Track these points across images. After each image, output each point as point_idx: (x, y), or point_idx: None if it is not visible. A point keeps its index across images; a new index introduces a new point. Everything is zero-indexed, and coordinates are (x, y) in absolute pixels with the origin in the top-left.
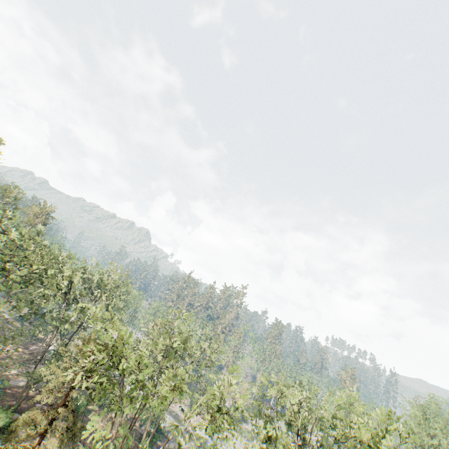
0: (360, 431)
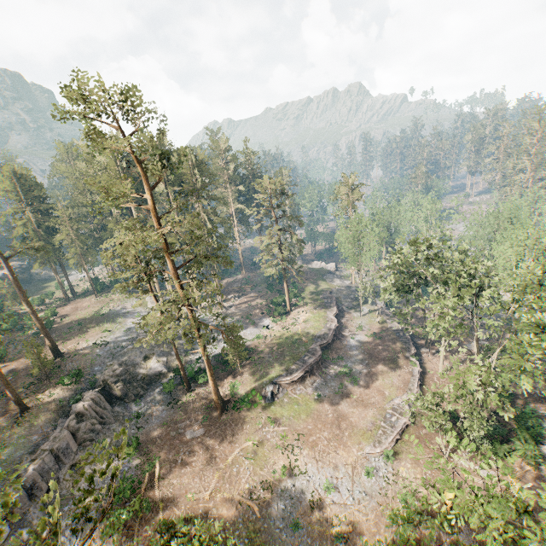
0: None
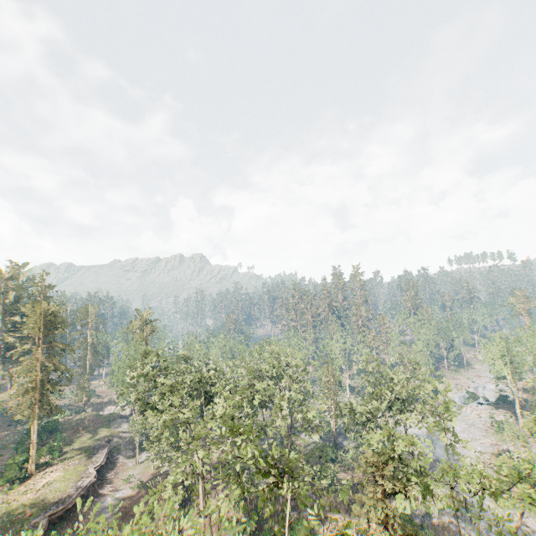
0: None
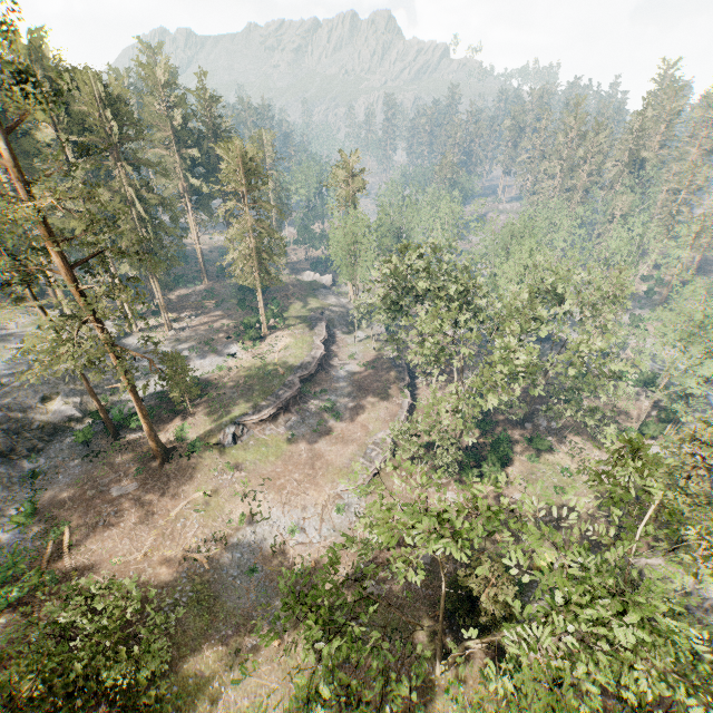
0: None
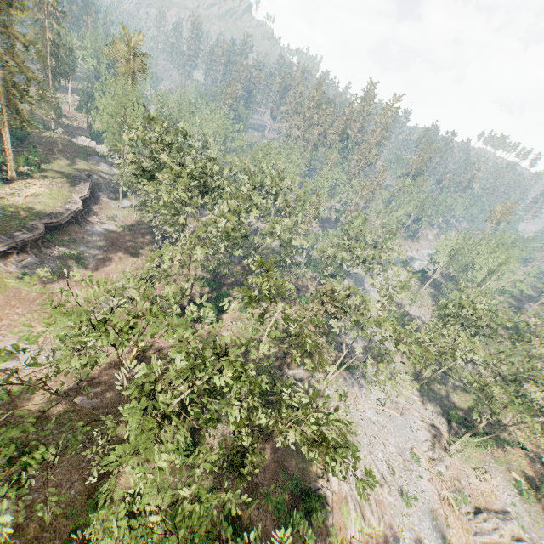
0: (541, 348)
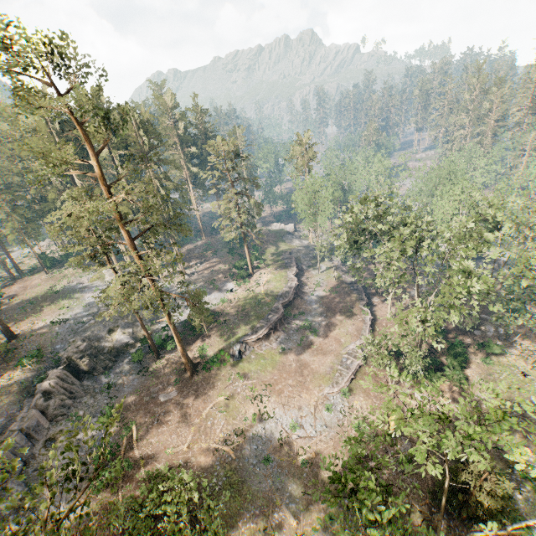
0: None
